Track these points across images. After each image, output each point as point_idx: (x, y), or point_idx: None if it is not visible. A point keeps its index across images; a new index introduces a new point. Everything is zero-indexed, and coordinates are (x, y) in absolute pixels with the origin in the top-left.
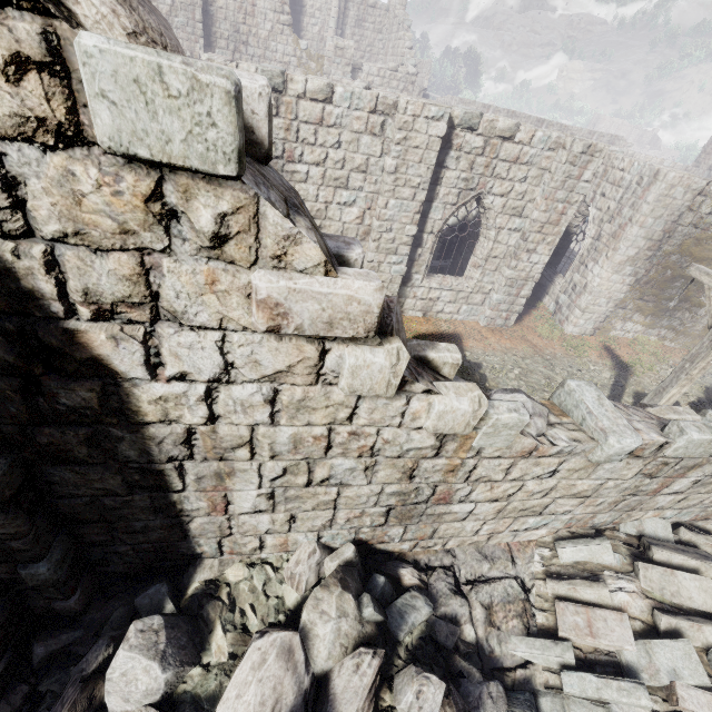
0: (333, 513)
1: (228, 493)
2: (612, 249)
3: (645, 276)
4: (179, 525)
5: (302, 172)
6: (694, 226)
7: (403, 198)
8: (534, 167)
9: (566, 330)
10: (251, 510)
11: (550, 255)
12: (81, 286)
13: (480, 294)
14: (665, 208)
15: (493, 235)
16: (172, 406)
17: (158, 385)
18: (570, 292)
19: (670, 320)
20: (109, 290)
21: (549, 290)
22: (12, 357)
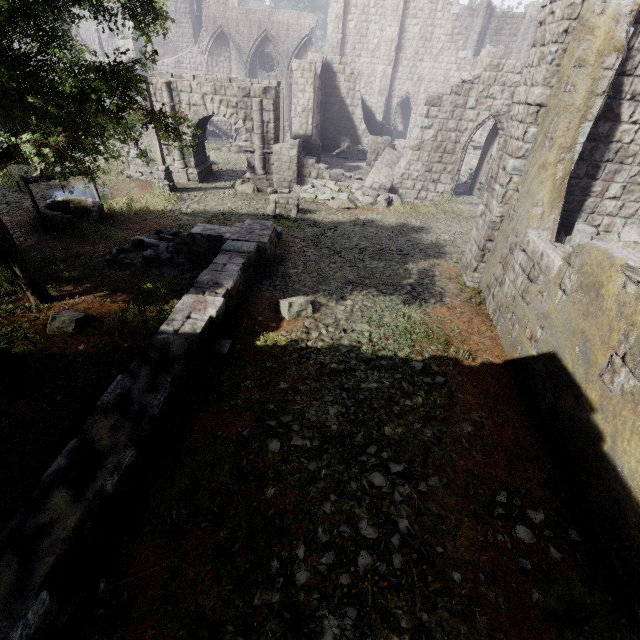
0: (639, 205)
1: (611, 183)
2: None
3: None
4: (583, 201)
5: None
6: None
7: None
8: None
9: None
10: (612, 196)
11: None
12: (634, 89)
13: None
14: None
15: None
16: (624, 134)
17: (627, 125)
18: None
19: None
20: (639, 90)
21: None
22: (600, 113)
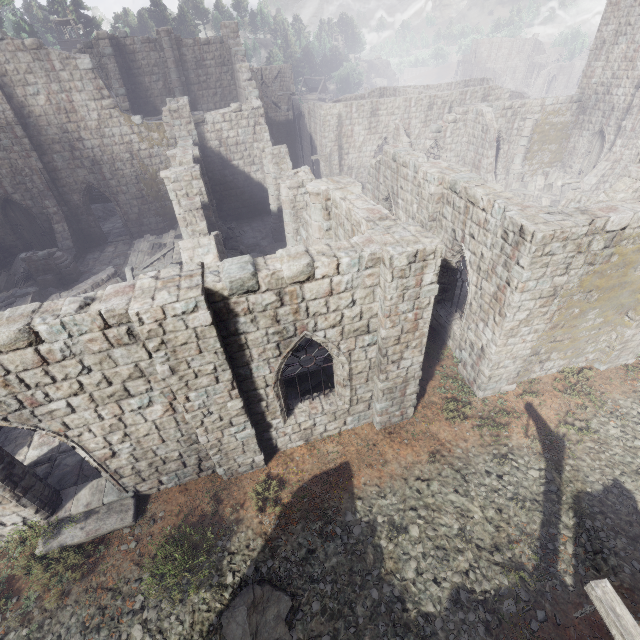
0: None
1: None
2: (498, 314)
3: (549, 323)
4: None
5: (61, 408)
6: (590, 264)
7: (204, 386)
8: (358, 289)
9: (478, 395)
10: None
11: (422, 354)
12: None
13: (360, 403)
14: (546, 267)
15: (344, 359)
16: None
17: None
18: (468, 350)
19: (595, 347)
20: None
21: (449, 334)
22: None
